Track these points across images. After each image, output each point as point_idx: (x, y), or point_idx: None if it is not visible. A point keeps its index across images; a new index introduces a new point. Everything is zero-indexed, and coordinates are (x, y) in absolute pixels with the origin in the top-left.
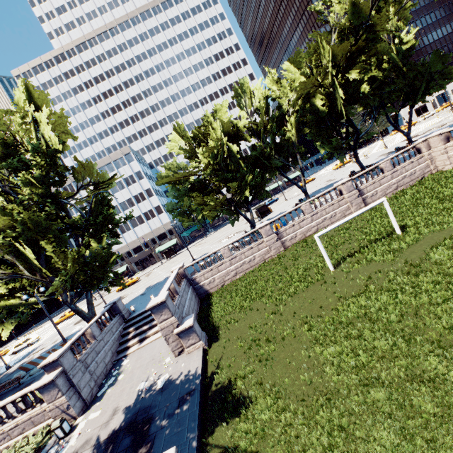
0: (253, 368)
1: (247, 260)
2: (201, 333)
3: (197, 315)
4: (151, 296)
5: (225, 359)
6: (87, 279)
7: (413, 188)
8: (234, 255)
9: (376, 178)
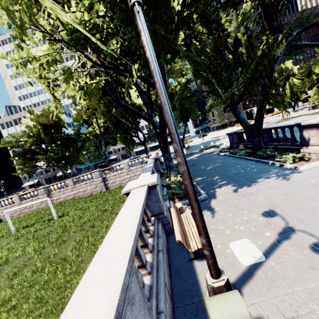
0: None
1: (28, 207)
2: None
3: None
4: None
5: None
6: None
7: None
8: (22, 202)
9: (118, 172)
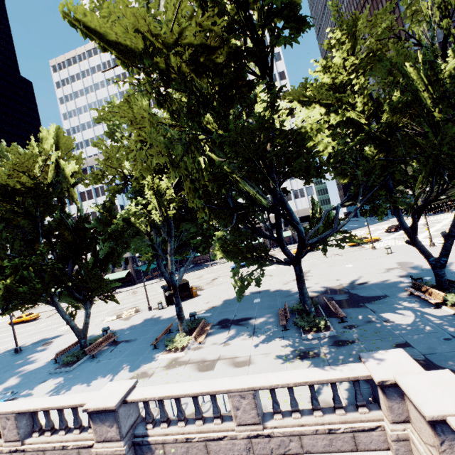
0: None
1: None
2: None
3: None
4: None
5: None
6: None
7: None
8: None
9: (204, 428)
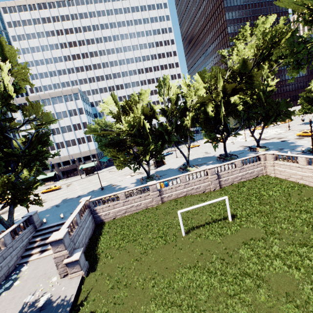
0: (108, 308)
1: (135, 205)
2: (84, 263)
3: (89, 240)
4: (60, 215)
5: (93, 292)
6: (11, 198)
7: (250, 182)
8: (127, 199)
9: (231, 170)
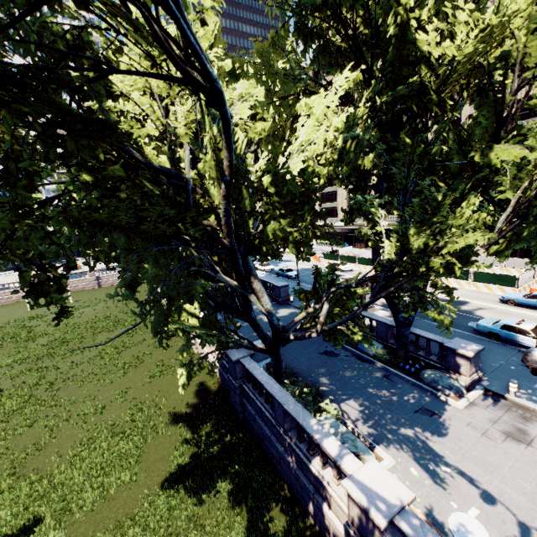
0: None
1: (6, 298)
2: None
3: None
4: None
5: None
6: None
7: None
8: None
9: (112, 274)
